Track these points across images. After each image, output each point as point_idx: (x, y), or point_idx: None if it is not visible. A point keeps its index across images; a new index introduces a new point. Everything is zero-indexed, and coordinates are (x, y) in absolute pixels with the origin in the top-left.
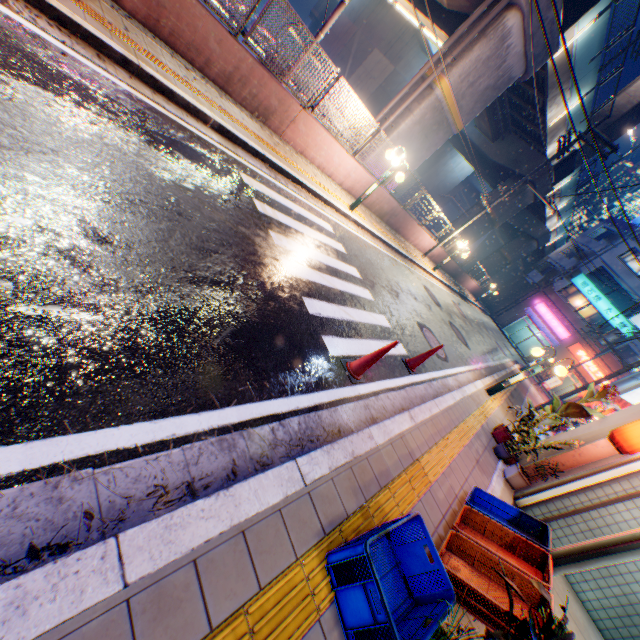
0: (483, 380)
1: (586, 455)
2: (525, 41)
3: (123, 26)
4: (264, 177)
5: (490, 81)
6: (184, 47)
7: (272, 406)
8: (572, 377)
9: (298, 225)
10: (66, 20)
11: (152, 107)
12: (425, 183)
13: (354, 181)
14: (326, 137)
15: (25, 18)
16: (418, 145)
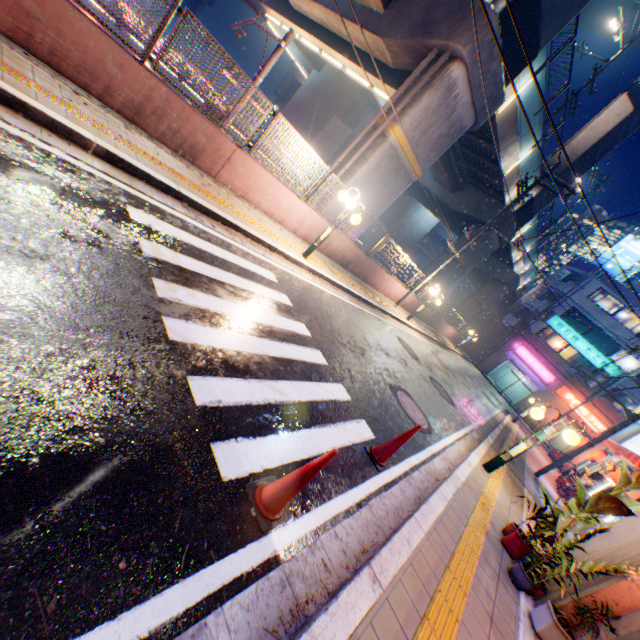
0: (477, 450)
1: None
2: (471, 92)
3: None
4: (175, 215)
5: (442, 129)
6: (73, 69)
7: None
8: (564, 422)
9: (217, 272)
10: None
11: None
12: (393, 235)
13: (310, 228)
14: (270, 179)
15: None
16: (378, 192)
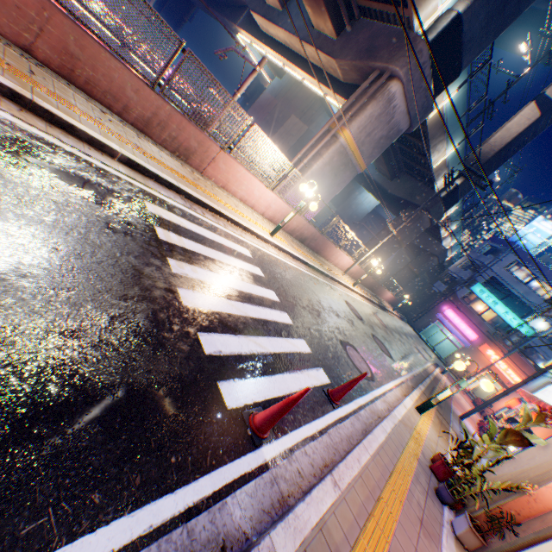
0: (411, 395)
1: (543, 501)
2: (407, 103)
3: (29, 70)
4: (177, 206)
5: (383, 132)
6: (101, 94)
7: (93, 545)
8: (486, 374)
9: (209, 251)
10: None
11: (40, 137)
12: (340, 213)
13: (275, 211)
14: (245, 174)
15: None
16: (330, 181)
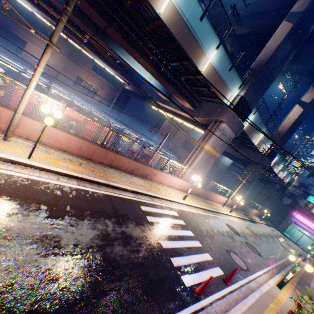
0: (274, 278)
1: None
2: (230, 128)
3: (103, 170)
4: (148, 202)
5: (223, 140)
6: (119, 167)
7: None
8: None
9: (163, 219)
10: (91, 180)
11: (113, 195)
12: (214, 168)
13: (182, 186)
14: (168, 176)
15: (83, 186)
16: (204, 165)
